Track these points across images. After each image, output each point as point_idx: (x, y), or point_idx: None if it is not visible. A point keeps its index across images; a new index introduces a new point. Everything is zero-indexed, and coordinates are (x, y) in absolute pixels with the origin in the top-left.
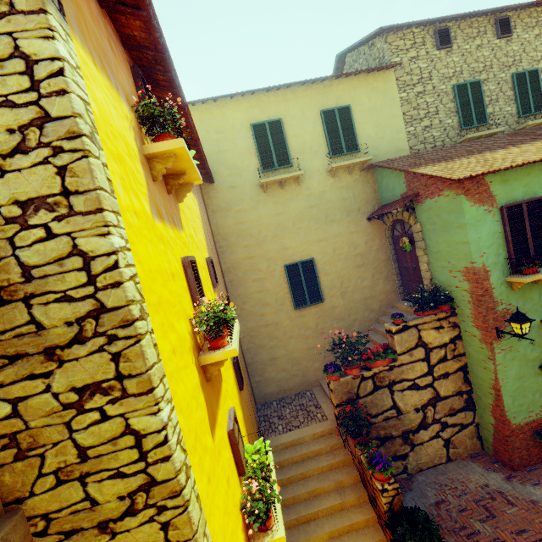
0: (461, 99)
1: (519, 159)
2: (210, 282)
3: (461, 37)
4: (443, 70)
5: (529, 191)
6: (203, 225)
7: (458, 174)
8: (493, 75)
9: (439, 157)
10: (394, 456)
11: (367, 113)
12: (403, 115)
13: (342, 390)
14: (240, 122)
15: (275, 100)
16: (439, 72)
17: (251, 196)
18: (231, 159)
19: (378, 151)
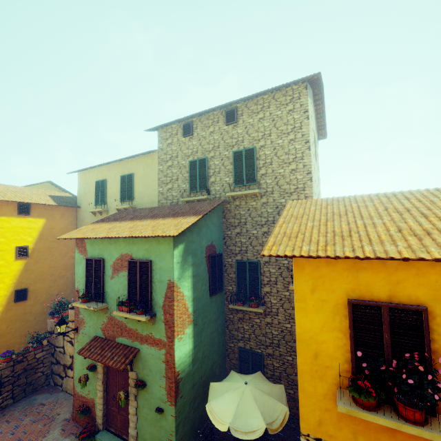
0: (191, 171)
1: (89, 234)
2: (12, 256)
3: (200, 127)
4: (185, 151)
5: (101, 253)
6: (46, 230)
7: (62, 236)
8: (219, 153)
9: (116, 218)
10: (60, 374)
11: (141, 177)
12: (158, 180)
13: (50, 325)
14: (93, 179)
15: (106, 169)
16: (183, 152)
17: (91, 216)
18: (88, 197)
19: (143, 201)
